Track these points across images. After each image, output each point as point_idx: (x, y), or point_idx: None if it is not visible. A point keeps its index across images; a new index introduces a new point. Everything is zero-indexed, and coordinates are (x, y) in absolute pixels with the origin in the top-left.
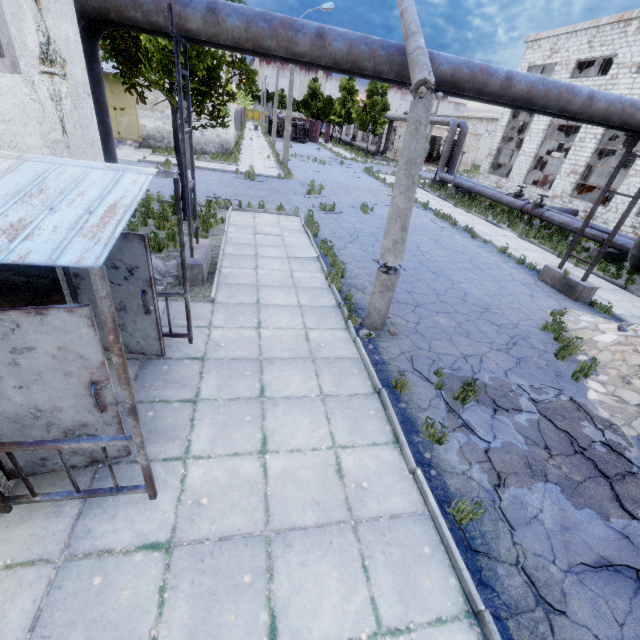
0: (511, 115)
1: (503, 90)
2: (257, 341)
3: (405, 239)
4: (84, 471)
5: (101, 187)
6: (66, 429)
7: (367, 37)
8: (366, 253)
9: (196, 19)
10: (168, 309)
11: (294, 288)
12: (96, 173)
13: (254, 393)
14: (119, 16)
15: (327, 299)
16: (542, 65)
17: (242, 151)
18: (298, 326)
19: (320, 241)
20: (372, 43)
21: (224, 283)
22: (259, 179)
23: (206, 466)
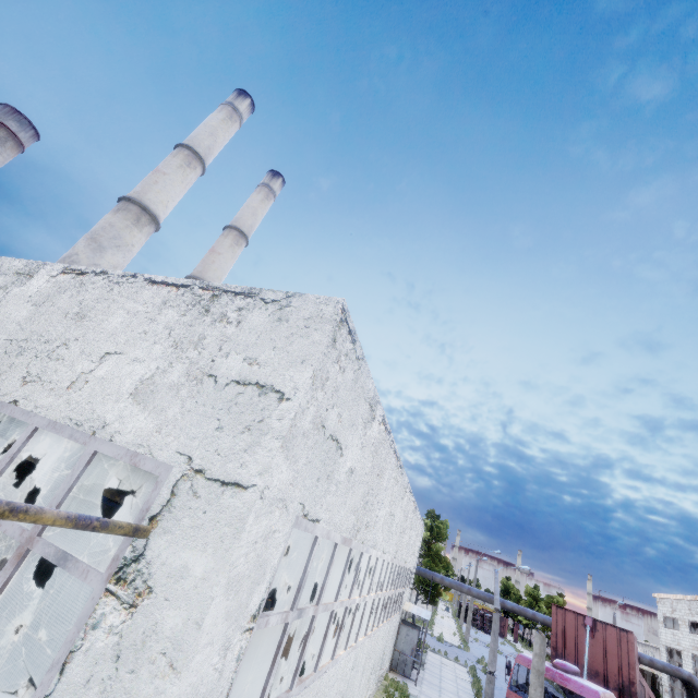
0: (667, 654)
1: (533, 618)
2: (439, 684)
3: (495, 661)
4: (400, 676)
5: (425, 612)
6: (404, 659)
7: (483, 592)
8: (501, 694)
9: (438, 579)
10: (416, 656)
11: (456, 683)
12: (424, 610)
13: (438, 689)
14: (420, 575)
15: (470, 691)
16: (671, 617)
17: (435, 623)
18: (455, 689)
19: (474, 677)
20: (484, 594)
21: (427, 668)
22: (446, 643)
23: (426, 689)
